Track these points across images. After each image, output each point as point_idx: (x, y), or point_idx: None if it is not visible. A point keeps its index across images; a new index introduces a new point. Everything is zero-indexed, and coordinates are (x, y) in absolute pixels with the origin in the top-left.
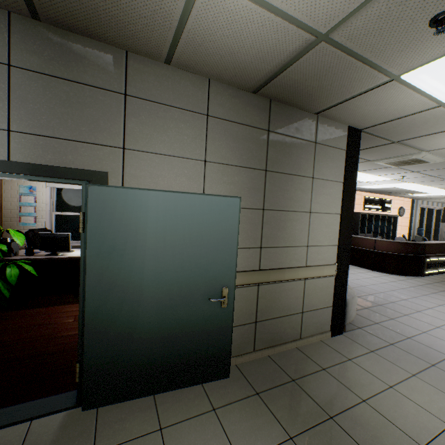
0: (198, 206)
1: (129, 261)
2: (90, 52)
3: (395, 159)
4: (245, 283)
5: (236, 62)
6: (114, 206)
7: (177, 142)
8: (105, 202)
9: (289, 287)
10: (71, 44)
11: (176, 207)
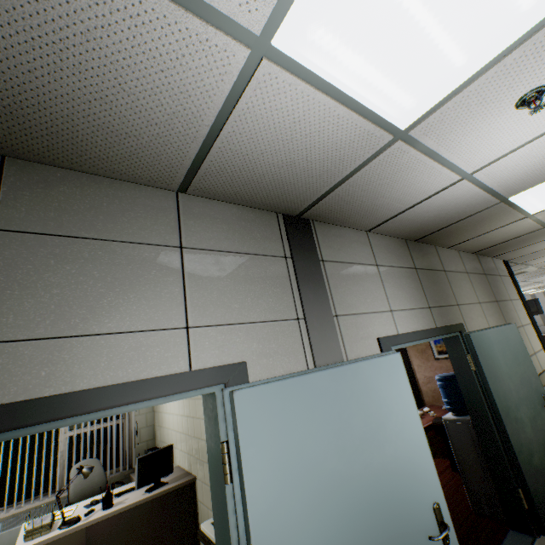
0: (505, 334)
1: (503, 385)
2: (427, 251)
3: None
4: None
5: (488, 241)
6: (481, 345)
7: (467, 294)
8: (478, 343)
9: None
10: (422, 249)
11: (499, 338)
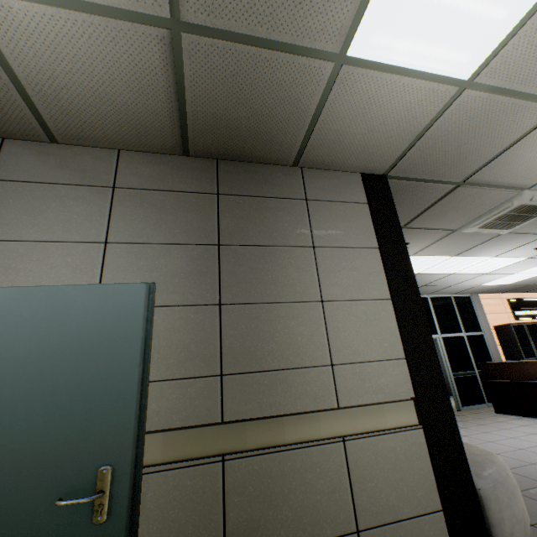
0: (63, 303)
1: None
2: None
3: (489, 216)
4: (183, 456)
5: (119, 110)
6: None
7: (60, 224)
8: None
9: (306, 461)
10: None
11: (20, 309)
